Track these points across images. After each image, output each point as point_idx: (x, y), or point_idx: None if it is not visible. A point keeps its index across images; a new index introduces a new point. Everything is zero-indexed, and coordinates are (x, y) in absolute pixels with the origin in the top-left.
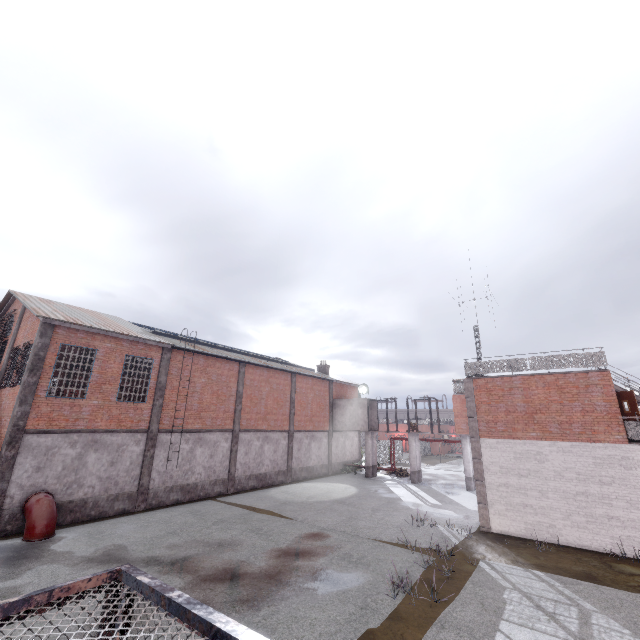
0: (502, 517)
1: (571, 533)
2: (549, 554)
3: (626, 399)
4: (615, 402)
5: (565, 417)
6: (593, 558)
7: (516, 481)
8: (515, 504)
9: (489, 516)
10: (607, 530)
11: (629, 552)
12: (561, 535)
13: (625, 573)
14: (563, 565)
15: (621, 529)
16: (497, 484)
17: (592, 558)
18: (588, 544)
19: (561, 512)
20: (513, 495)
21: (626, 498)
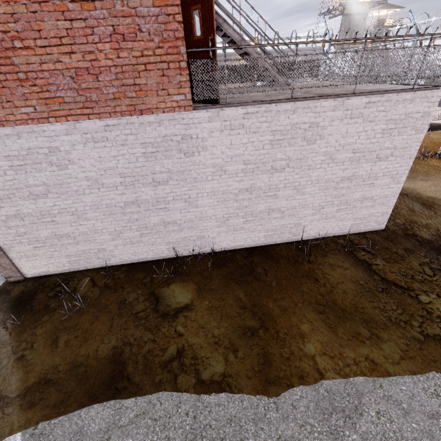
0: (33, 258)
1: (125, 251)
2: (83, 315)
3: (199, 2)
4: (176, 5)
5: (82, 57)
6: (143, 288)
7: (32, 207)
8: (44, 239)
9: (13, 262)
10: (164, 238)
11: (184, 252)
12: (114, 256)
13: (170, 315)
14: (89, 350)
15: (178, 233)
16: (2, 218)
17: (141, 289)
18: (145, 256)
19: (109, 232)
20: (36, 228)
21: (185, 197)
